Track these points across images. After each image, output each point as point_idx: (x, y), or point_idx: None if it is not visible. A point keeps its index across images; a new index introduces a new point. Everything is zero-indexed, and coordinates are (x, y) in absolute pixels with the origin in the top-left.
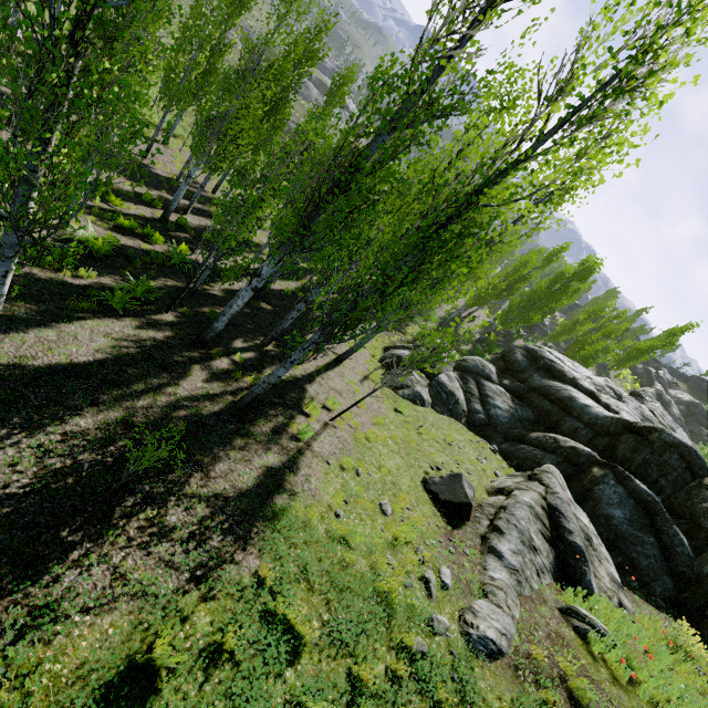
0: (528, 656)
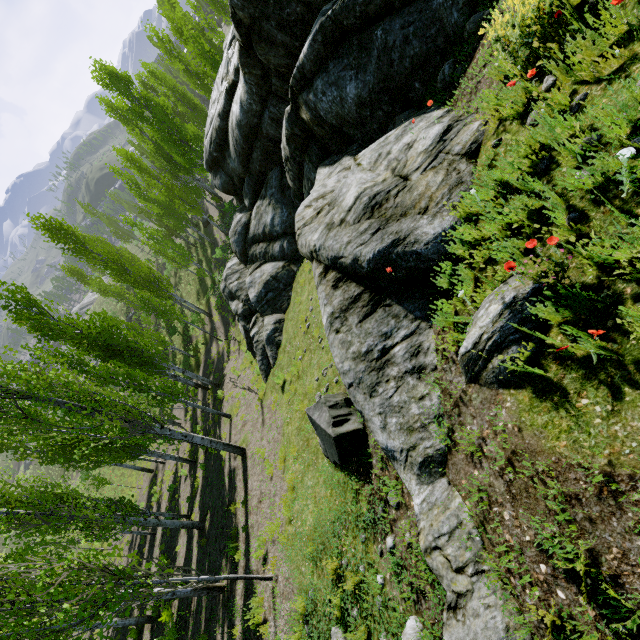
0: (552, 638)
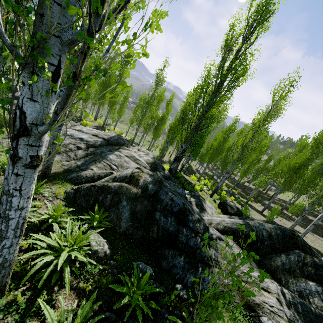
0: None
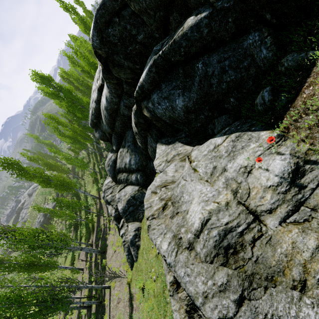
0: None
